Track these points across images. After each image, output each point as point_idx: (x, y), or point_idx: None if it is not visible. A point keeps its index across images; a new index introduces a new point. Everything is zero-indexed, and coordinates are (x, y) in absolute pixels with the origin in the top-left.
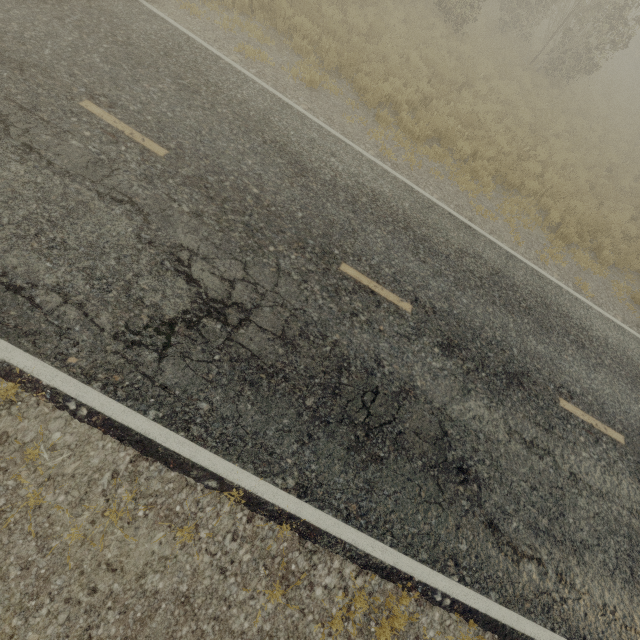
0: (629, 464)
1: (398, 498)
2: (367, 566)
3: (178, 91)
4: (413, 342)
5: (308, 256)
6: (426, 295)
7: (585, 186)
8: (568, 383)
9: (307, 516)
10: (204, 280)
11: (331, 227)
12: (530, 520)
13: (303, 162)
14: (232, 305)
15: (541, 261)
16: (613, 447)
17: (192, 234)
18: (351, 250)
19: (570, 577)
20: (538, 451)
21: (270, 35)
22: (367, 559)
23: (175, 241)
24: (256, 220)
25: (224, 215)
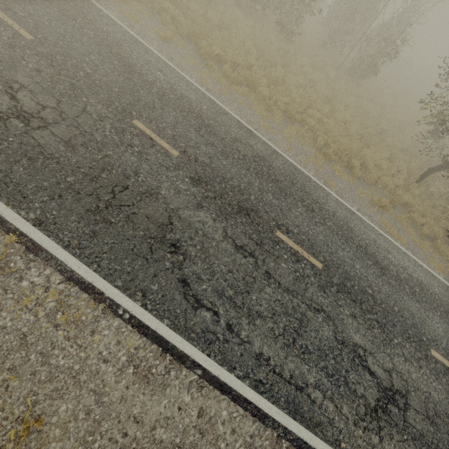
0: (320, 281)
1: (114, 247)
2: (71, 279)
3: (60, 15)
4: (170, 171)
5: (111, 110)
6: (194, 151)
7: (355, 134)
8: (289, 225)
9: (35, 237)
10: (24, 101)
11: (137, 101)
12: (219, 288)
13: (134, 68)
14: (38, 118)
15: (302, 163)
16: (310, 268)
17: (28, 78)
18: (146, 116)
19: (238, 329)
20: (244, 253)
21: (148, 12)
22: (72, 274)
23: (13, 78)
24: (81, 84)
25: (58, 76)
